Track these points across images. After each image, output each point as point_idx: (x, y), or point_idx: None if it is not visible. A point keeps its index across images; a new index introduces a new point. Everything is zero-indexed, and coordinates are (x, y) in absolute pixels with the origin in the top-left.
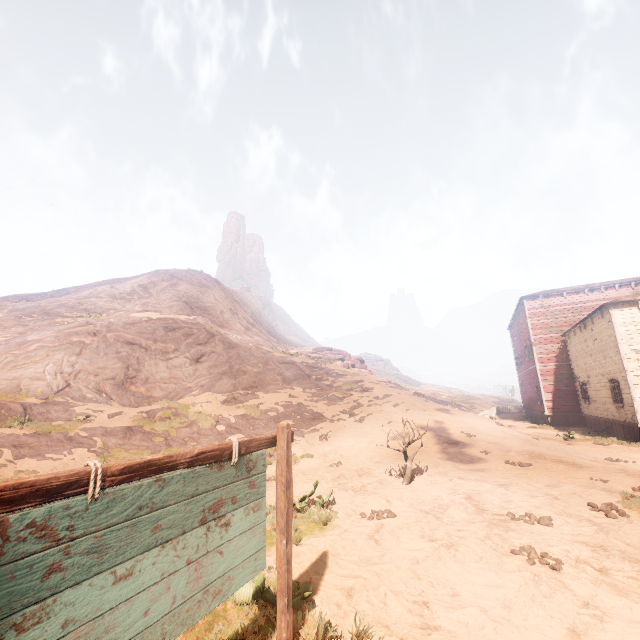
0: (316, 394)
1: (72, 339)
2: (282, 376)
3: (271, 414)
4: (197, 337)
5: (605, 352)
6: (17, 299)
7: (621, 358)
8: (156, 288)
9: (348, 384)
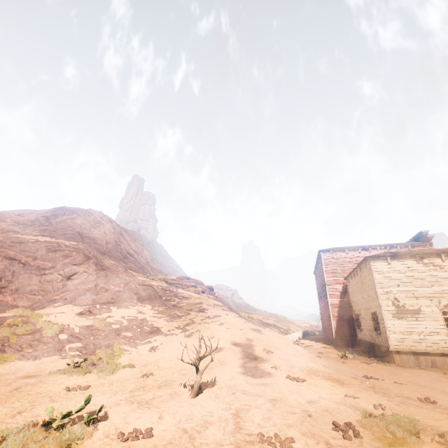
0: (161, 311)
1: None
2: (138, 295)
3: (114, 326)
4: (74, 259)
5: (368, 292)
6: None
7: (377, 297)
8: (57, 219)
9: (189, 305)
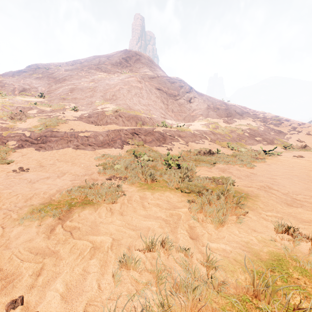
0: (262, 121)
1: (132, 84)
2: (236, 112)
3: (261, 129)
4: (185, 88)
5: None
6: (54, 65)
7: None
8: (131, 60)
9: (275, 117)
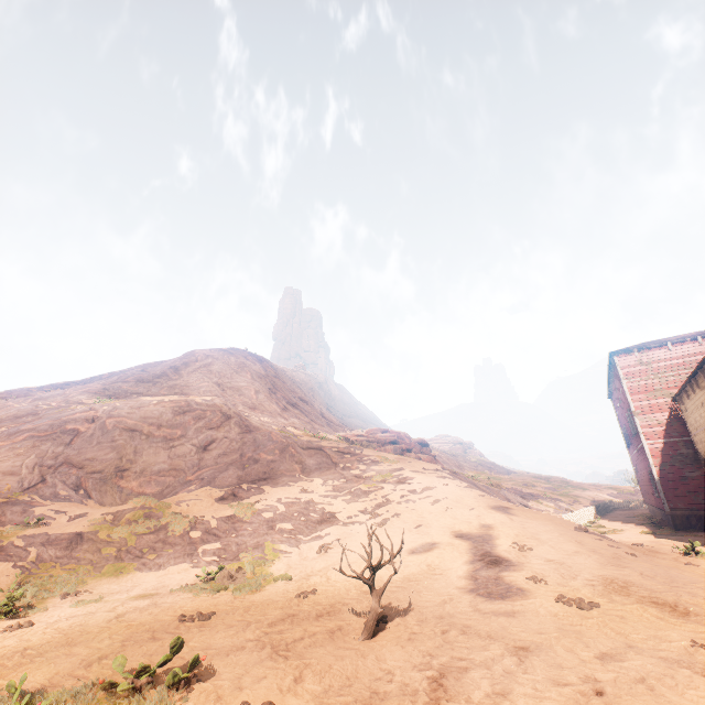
0: (338, 487)
1: (66, 427)
2: (302, 465)
3: (266, 515)
4: (209, 420)
5: None
6: (52, 388)
7: None
8: (188, 369)
9: (381, 474)
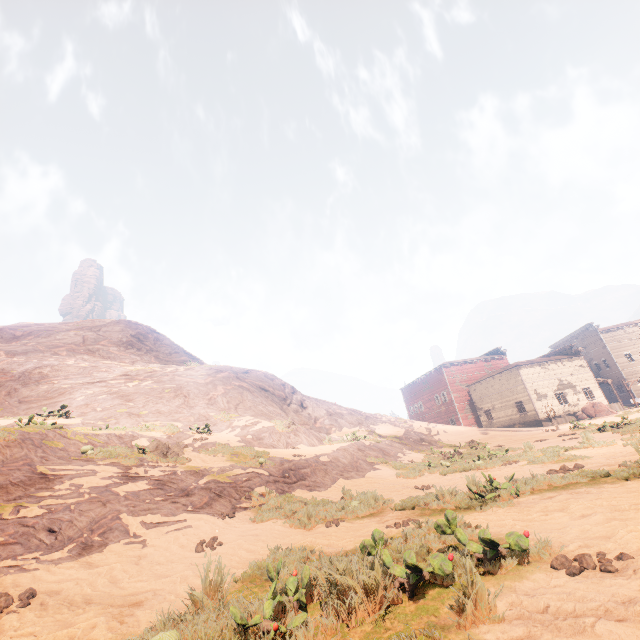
0: (394, 425)
1: (234, 383)
2: (359, 416)
3: (413, 433)
4: (288, 387)
5: (512, 389)
6: None
7: (527, 390)
8: (148, 340)
9: (399, 419)
